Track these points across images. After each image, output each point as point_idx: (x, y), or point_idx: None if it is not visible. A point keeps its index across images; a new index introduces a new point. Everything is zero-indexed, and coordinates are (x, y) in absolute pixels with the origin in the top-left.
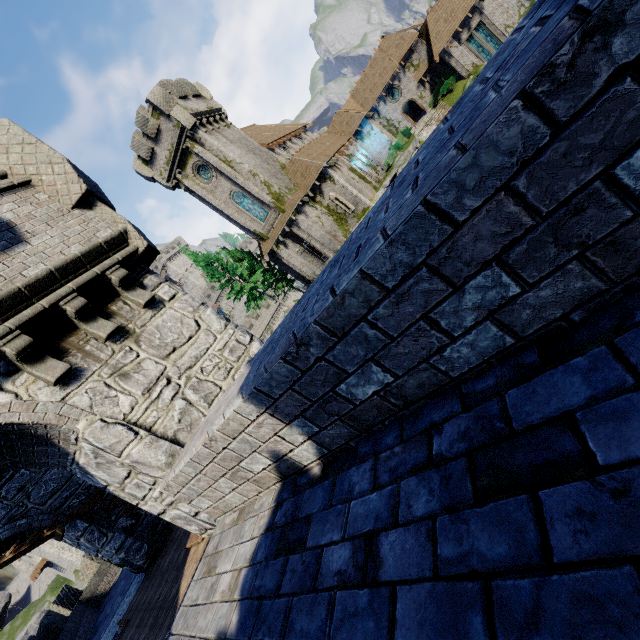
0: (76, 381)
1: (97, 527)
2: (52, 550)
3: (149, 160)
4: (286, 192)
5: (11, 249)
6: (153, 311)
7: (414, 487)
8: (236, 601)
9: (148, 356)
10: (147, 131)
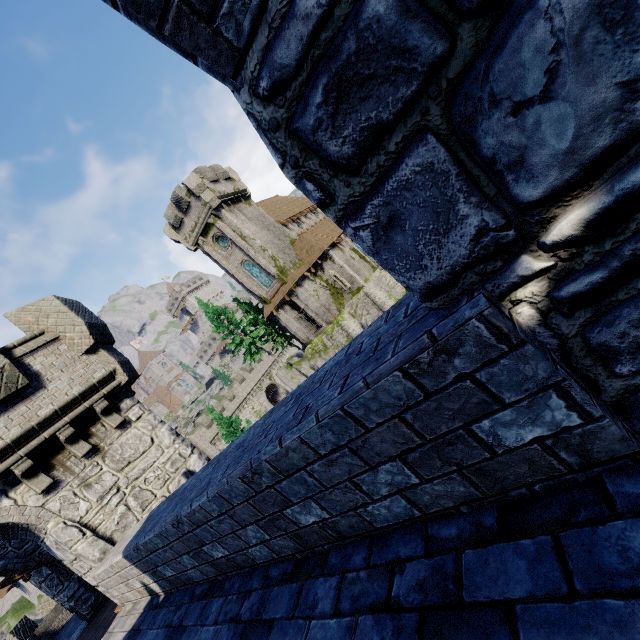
0: (55, 490)
1: (57, 575)
2: None
3: (178, 227)
4: (290, 266)
5: (35, 394)
6: (121, 431)
7: (162, 634)
8: None
9: (108, 469)
10: (179, 206)
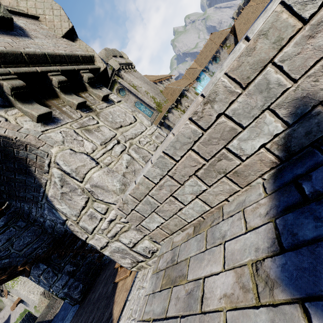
0: (53, 124)
1: (52, 269)
2: (24, 292)
3: None
4: (163, 102)
5: (20, 37)
6: (107, 104)
7: None
8: (287, 305)
9: (104, 125)
10: None
